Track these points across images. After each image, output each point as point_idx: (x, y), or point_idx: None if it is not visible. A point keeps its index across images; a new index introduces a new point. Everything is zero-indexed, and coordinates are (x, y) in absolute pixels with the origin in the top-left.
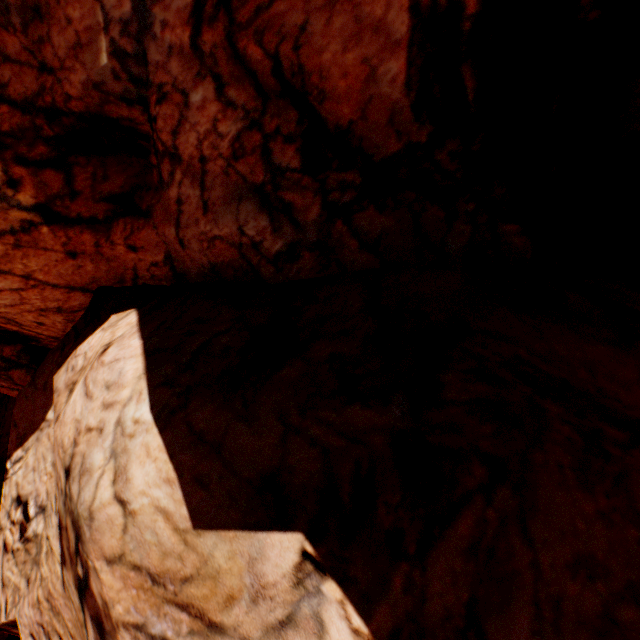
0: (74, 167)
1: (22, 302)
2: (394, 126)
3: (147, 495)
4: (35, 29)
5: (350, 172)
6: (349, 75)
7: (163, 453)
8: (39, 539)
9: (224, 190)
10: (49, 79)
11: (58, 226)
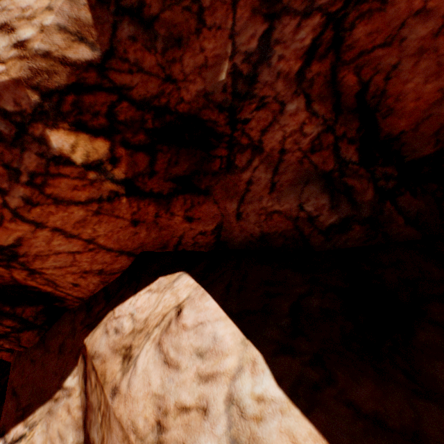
0: (158, 152)
1: (71, 264)
2: (437, 136)
3: None
4: (171, 53)
5: (389, 167)
6: (421, 99)
7: None
8: None
9: (294, 175)
10: (169, 87)
11: (134, 198)
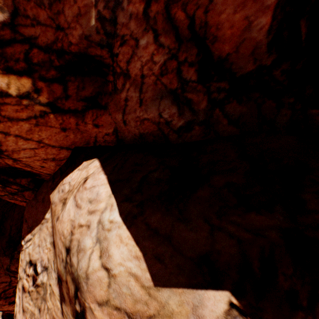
0: (68, 82)
1: (35, 155)
2: (253, 56)
3: (123, 265)
4: (55, 6)
5: (223, 82)
6: (234, 27)
7: (131, 240)
8: (44, 285)
9: (153, 93)
10: (61, 34)
11: (58, 114)
